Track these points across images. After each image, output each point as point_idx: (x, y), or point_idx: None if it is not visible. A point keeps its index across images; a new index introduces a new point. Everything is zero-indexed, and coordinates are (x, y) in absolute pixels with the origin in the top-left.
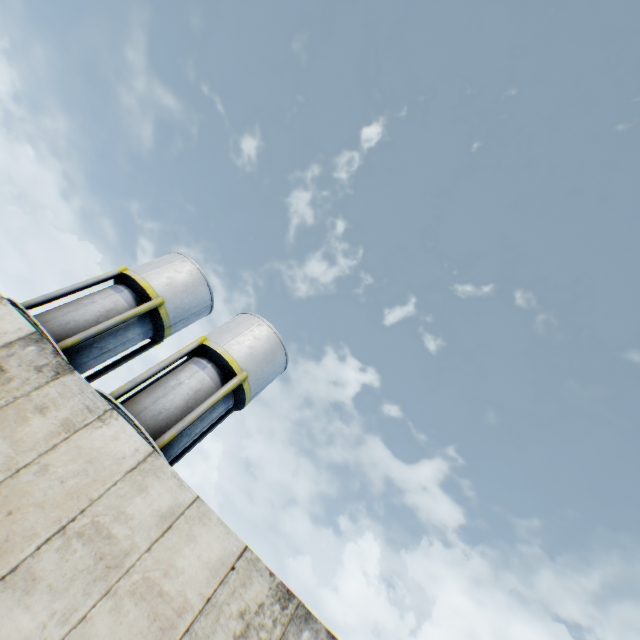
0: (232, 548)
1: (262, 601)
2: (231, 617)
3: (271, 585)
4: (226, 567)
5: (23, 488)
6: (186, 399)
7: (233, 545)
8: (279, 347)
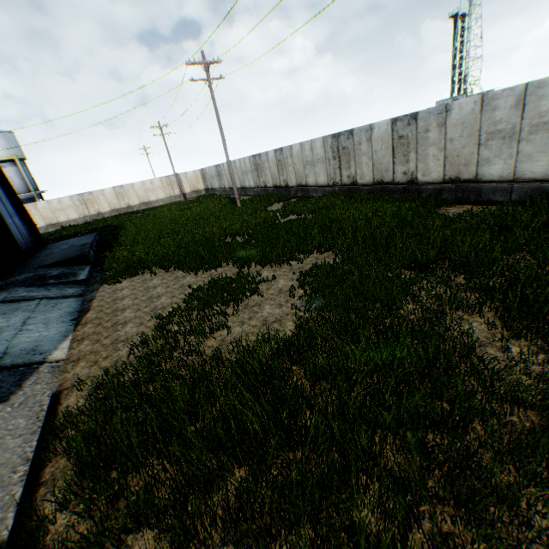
0: (69, 197)
1: (78, 197)
2: (77, 201)
3: (77, 195)
4: (71, 199)
5: (46, 215)
6: (20, 178)
7: (69, 197)
8: (6, 135)
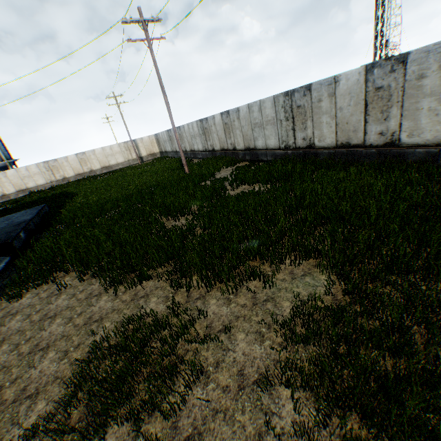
0: (36, 165)
1: (44, 165)
2: (44, 168)
3: (43, 163)
4: (38, 166)
5: (15, 182)
6: None
7: (36, 165)
8: None
